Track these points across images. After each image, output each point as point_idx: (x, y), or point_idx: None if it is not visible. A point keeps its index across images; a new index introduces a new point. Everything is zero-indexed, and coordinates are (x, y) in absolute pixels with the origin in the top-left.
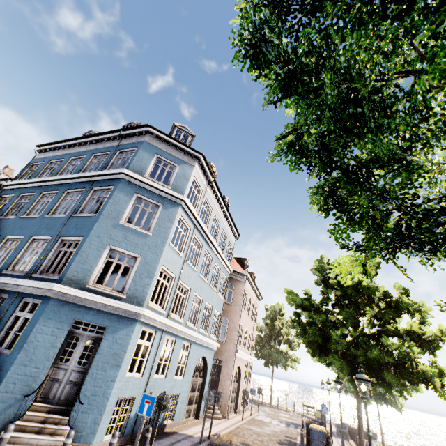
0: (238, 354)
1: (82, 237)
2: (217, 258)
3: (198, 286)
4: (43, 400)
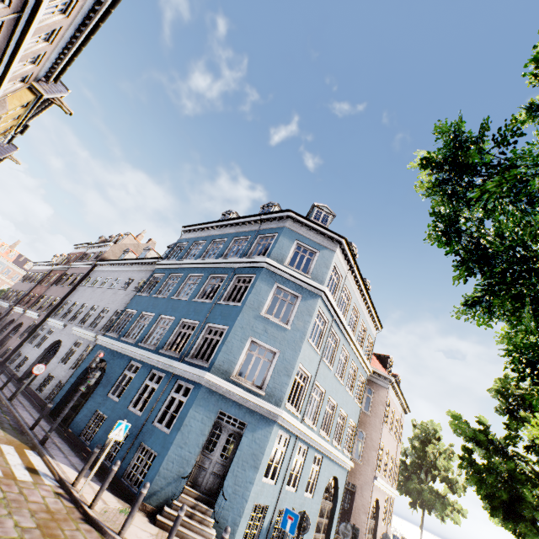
0: (377, 482)
1: (227, 326)
2: (355, 355)
3: (333, 388)
4: (192, 485)
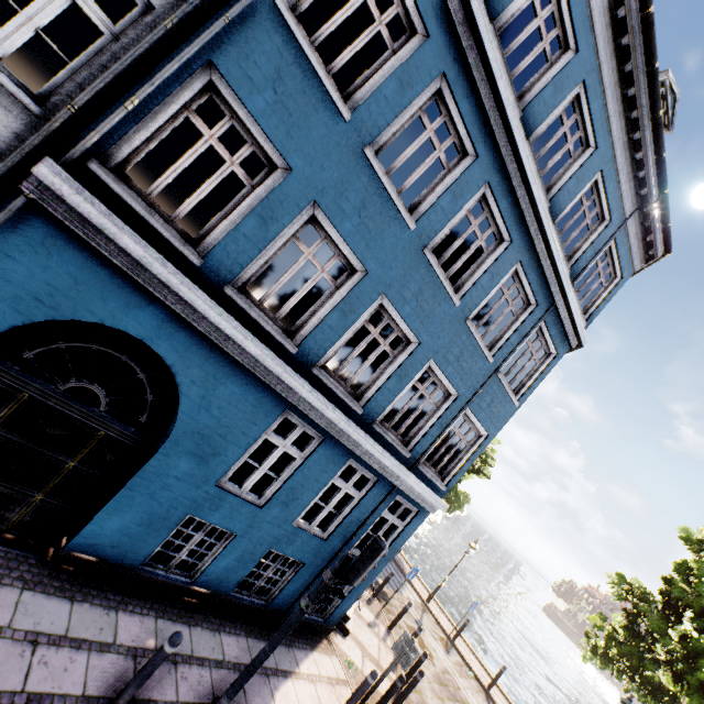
0: None
1: (486, 432)
2: None
3: None
4: None
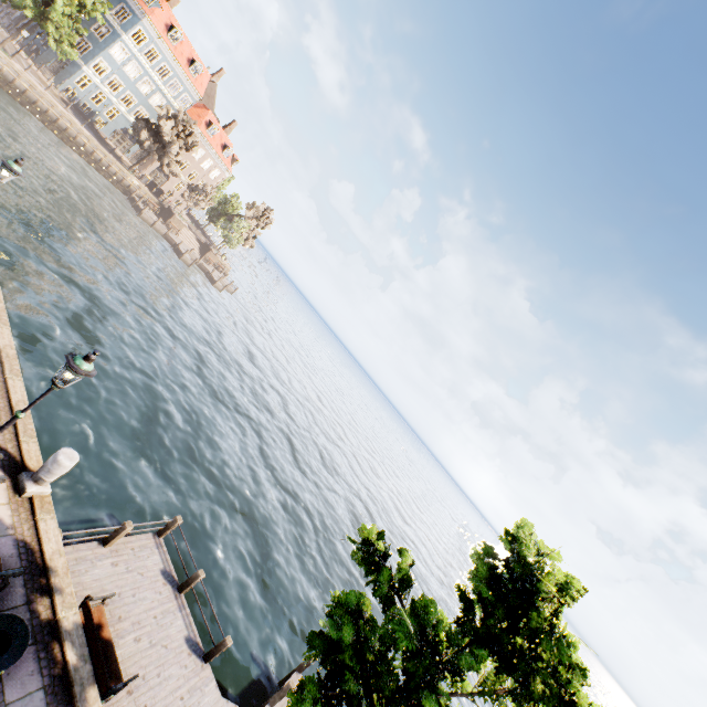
0: None
1: None
2: (164, 93)
3: (134, 91)
4: (51, 69)
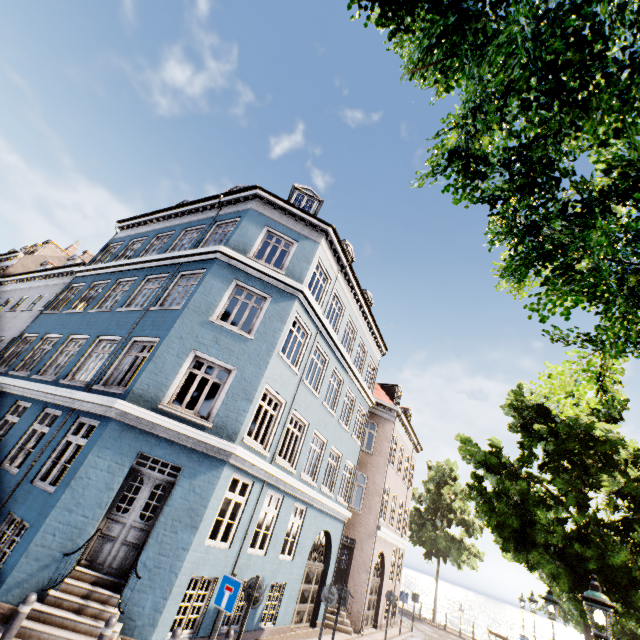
0: (381, 533)
1: (159, 337)
2: (352, 381)
3: (320, 420)
4: (90, 564)
